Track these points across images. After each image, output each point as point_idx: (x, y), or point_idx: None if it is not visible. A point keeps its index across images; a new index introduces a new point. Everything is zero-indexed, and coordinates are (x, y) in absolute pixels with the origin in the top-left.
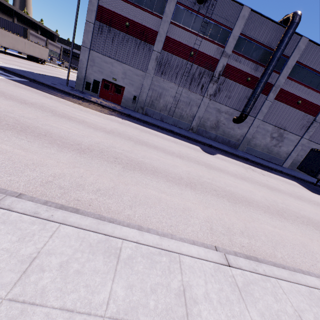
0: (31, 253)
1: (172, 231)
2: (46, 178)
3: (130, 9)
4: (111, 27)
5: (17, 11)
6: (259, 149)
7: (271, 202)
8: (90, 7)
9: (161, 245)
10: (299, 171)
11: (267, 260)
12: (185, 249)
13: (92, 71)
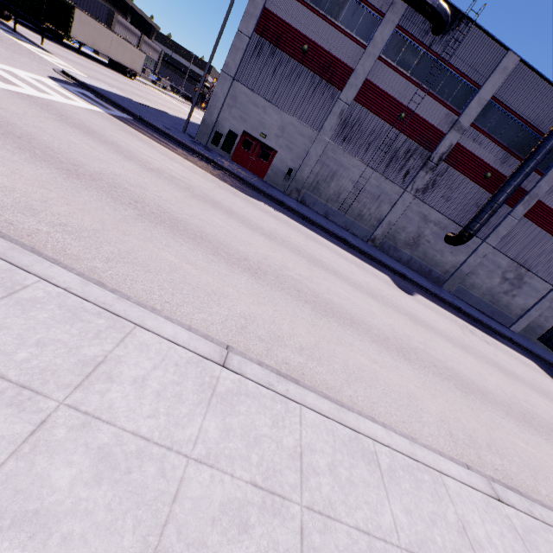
0: (294, 446)
1: (408, 431)
2: (238, 320)
3: (315, 23)
4: (277, 48)
5: None
6: (477, 294)
7: (511, 397)
8: (250, 9)
9: (416, 455)
10: (536, 342)
11: (532, 497)
12: (444, 465)
13: (229, 116)
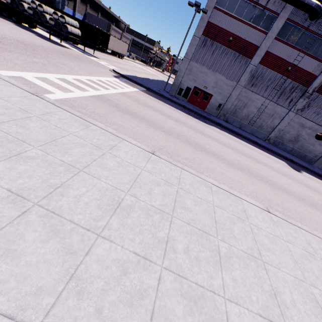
0: (305, 240)
1: None
2: (253, 193)
3: (237, 25)
4: (215, 41)
5: (102, 6)
6: None
7: None
8: (200, 23)
9: None
10: None
11: None
12: None
13: (187, 79)
